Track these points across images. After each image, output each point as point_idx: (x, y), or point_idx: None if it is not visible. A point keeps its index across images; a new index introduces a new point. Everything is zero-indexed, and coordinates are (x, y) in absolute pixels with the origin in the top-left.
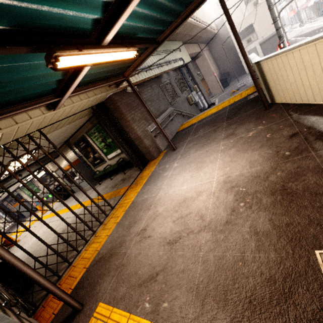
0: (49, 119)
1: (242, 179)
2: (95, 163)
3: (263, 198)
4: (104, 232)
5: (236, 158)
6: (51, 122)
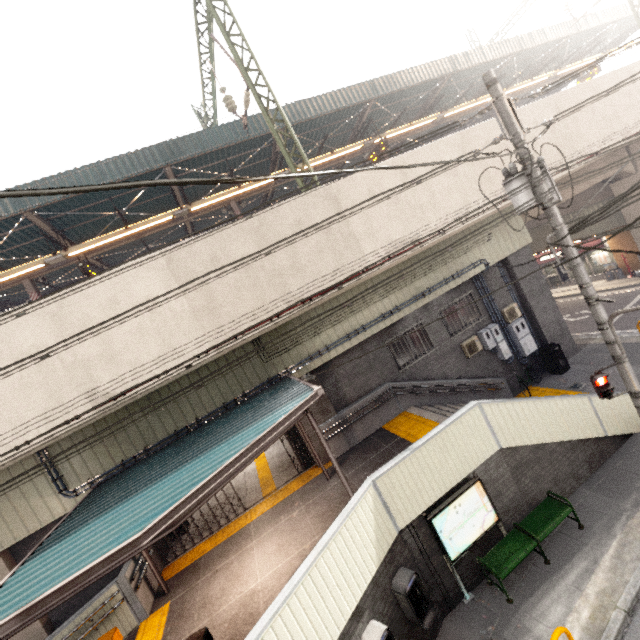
0: None
1: (251, 606)
2: None
3: (229, 635)
4: (219, 537)
5: (283, 577)
6: None
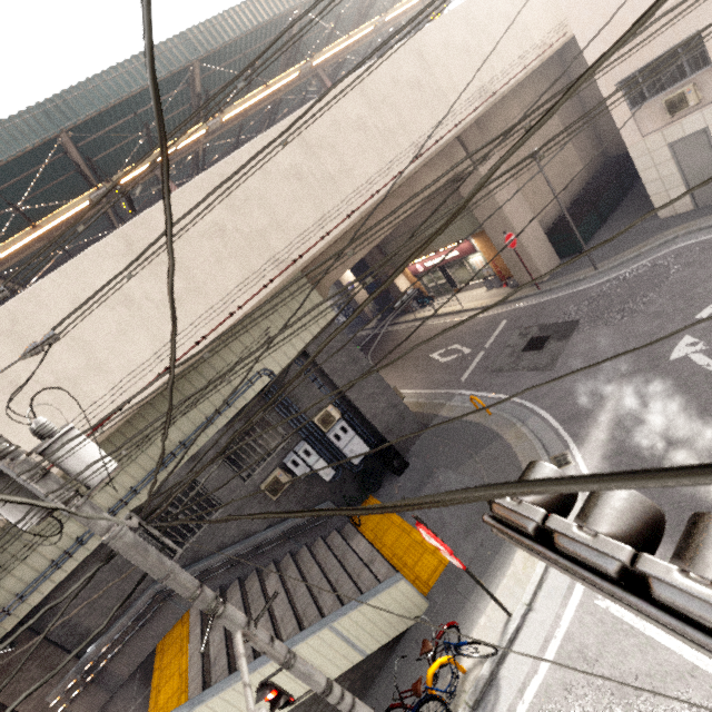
0: None
1: None
2: None
3: None
4: None
5: None
6: None
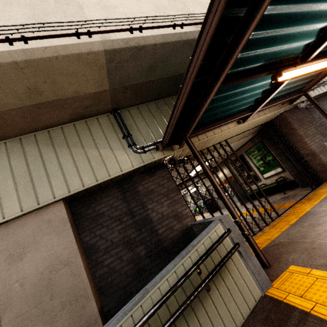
0: (235, 131)
1: None
2: (248, 181)
3: None
4: (274, 229)
5: None
6: (233, 135)
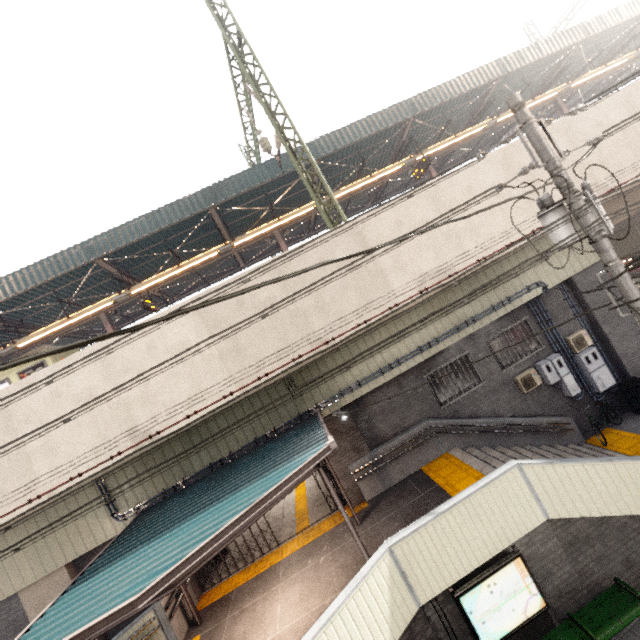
0: None
1: None
2: None
3: None
4: (251, 571)
5: (299, 634)
6: None
